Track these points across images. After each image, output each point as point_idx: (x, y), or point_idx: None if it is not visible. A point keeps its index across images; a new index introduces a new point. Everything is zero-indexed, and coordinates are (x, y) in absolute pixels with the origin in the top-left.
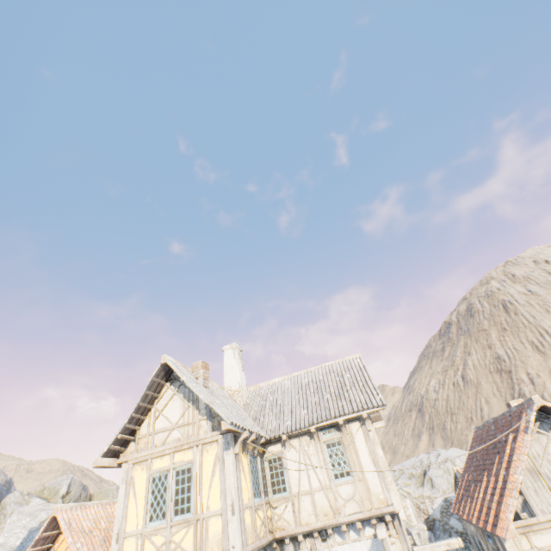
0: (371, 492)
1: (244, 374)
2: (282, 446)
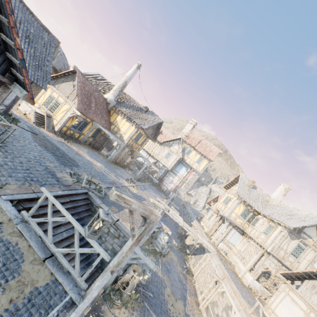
0: (266, 241)
1: (282, 197)
2: (261, 217)
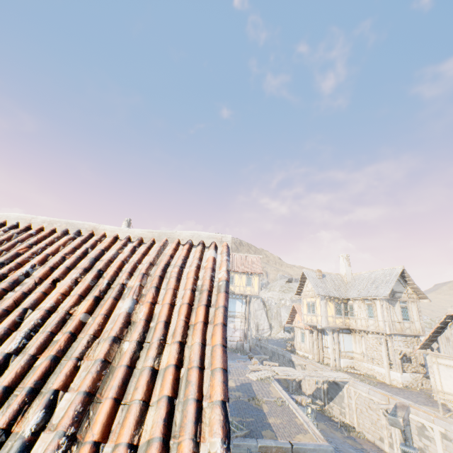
0: (379, 325)
1: (349, 268)
2: (352, 302)
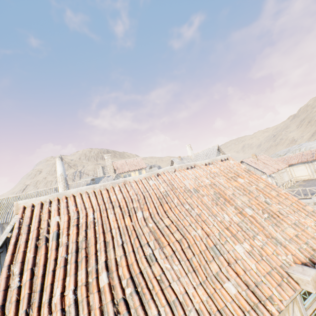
0: None
1: (192, 151)
2: None
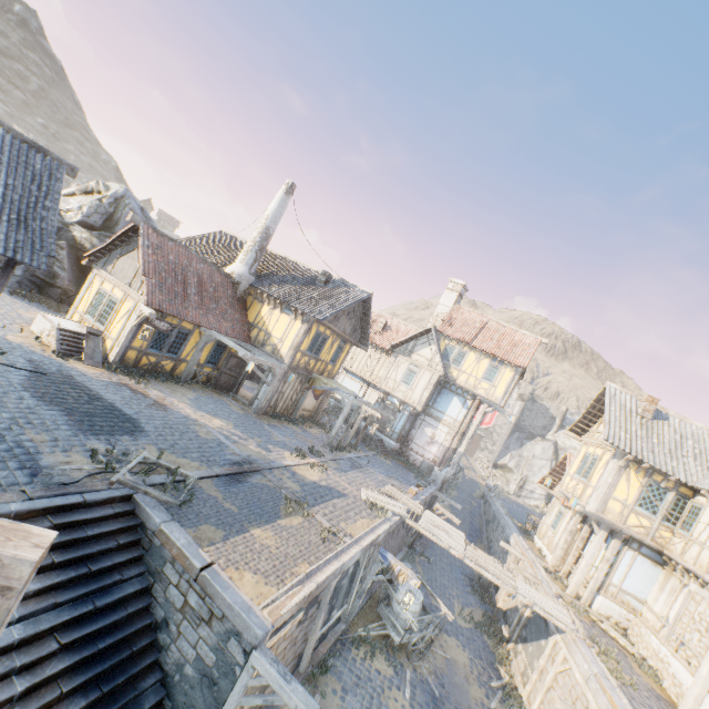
0: None
1: None
2: (706, 501)
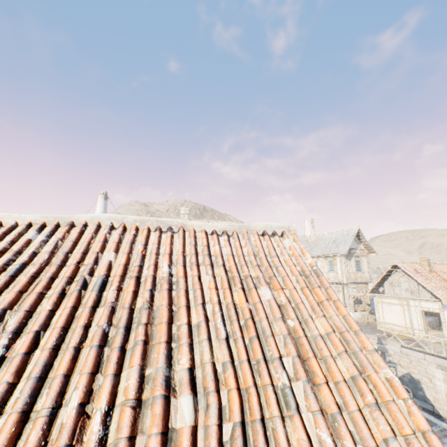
0: (338, 276)
1: (313, 230)
2: (316, 259)
